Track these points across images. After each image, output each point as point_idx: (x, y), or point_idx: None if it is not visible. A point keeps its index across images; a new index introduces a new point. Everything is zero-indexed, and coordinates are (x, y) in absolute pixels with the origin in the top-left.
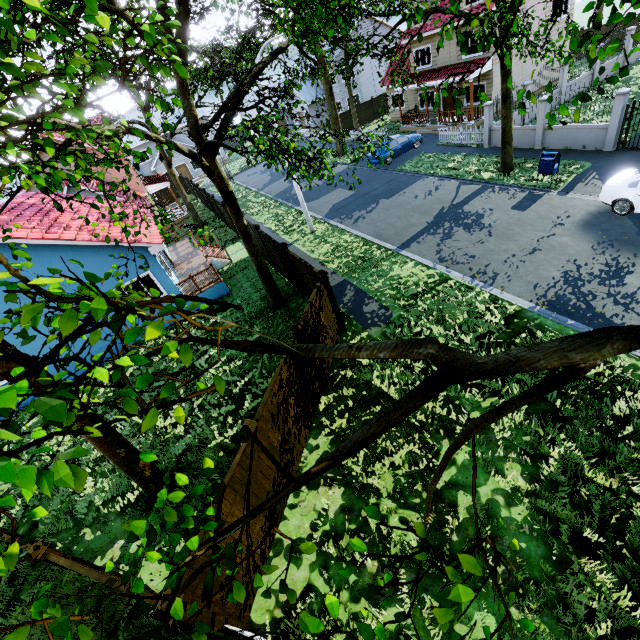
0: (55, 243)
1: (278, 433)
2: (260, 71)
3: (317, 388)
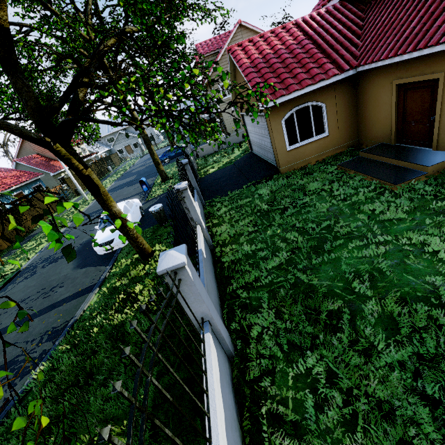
0: None
1: None
2: None
3: None
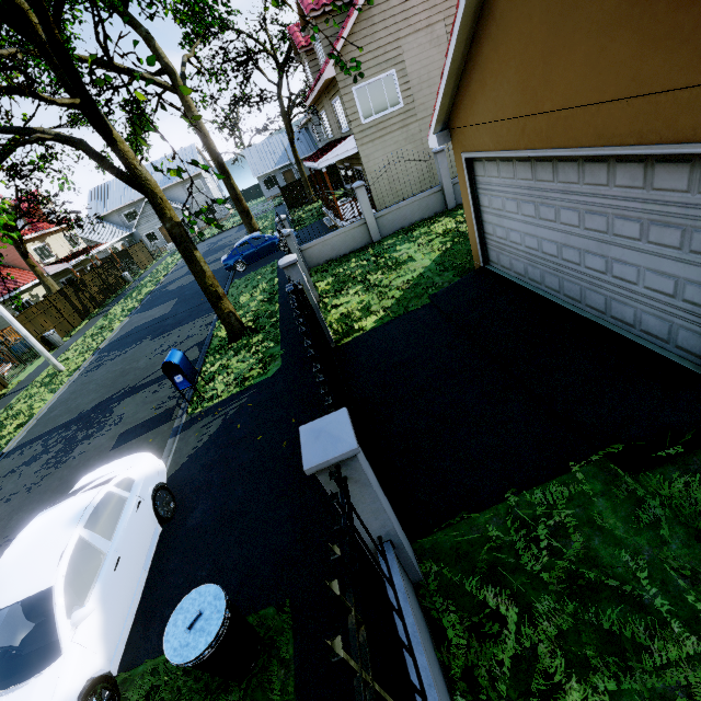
0: None
1: None
2: None
3: None
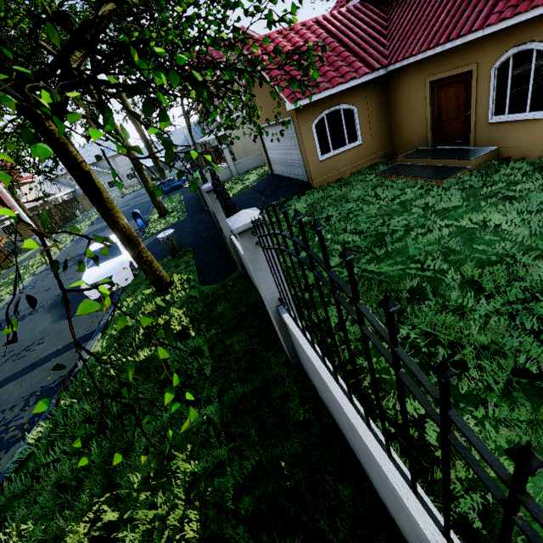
0: None
1: None
2: None
3: None
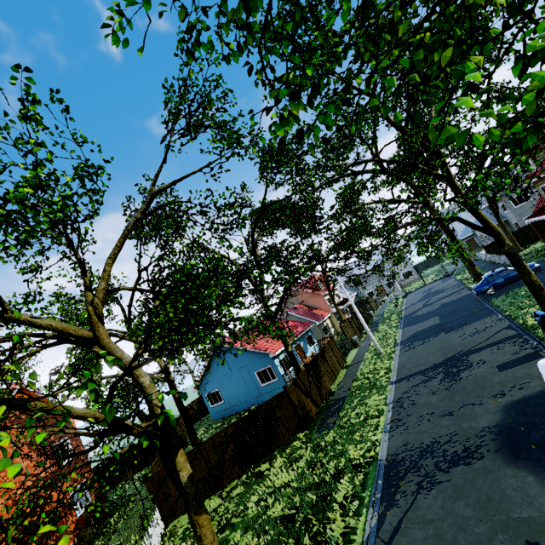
0: (240, 348)
1: (216, 456)
2: (290, 286)
3: (259, 452)
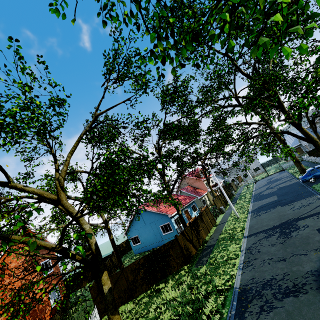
0: (151, 211)
1: (132, 276)
2: (181, 174)
3: (159, 276)
